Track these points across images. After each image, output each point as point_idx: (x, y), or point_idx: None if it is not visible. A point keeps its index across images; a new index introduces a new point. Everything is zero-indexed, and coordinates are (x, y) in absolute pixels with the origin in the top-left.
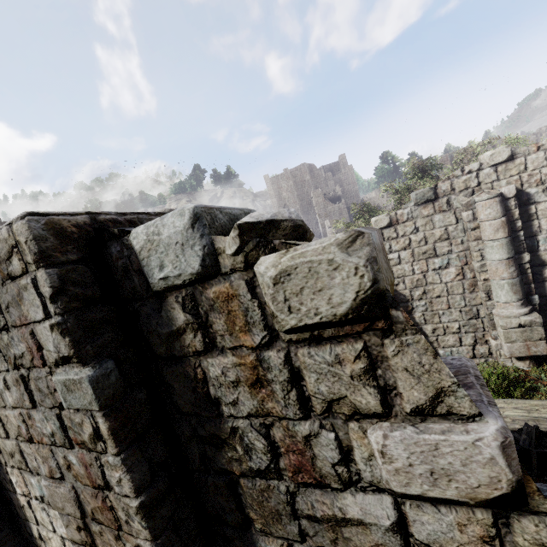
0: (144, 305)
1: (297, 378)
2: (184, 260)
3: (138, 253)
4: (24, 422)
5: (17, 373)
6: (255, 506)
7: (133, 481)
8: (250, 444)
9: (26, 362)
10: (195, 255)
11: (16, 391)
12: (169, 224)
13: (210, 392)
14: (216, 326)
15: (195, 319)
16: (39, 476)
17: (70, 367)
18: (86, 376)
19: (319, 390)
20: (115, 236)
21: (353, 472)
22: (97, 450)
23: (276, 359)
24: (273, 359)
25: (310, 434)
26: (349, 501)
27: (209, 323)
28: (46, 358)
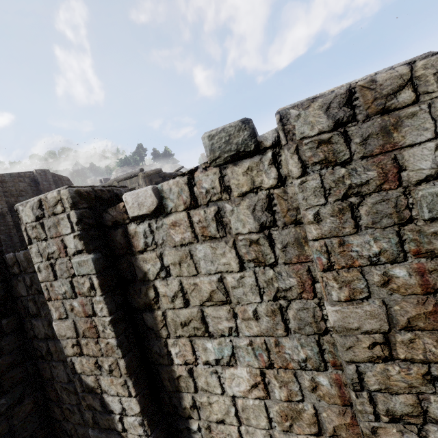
0: None
1: None
2: None
3: None
4: (328, 251)
5: (345, 202)
6: None
7: None
8: None
9: (368, 189)
10: None
11: (333, 221)
12: None
13: None
14: None
15: None
16: (224, 338)
17: None
18: None
19: None
20: None
21: None
22: None
23: None
24: None
25: None
26: None
27: None
28: (409, 178)
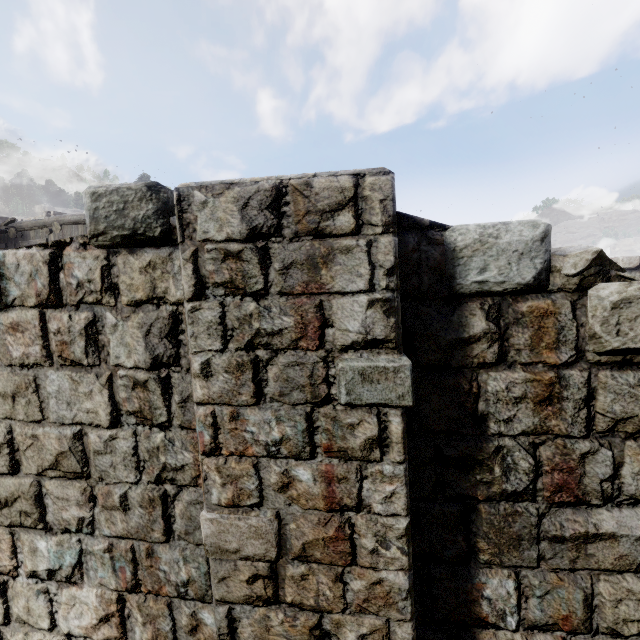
0: (430, 306)
1: (594, 397)
2: (516, 269)
3: (457, 250)
4: (215, 426)
5: (248, 354)
6: (492, 534)
7: (407, 497)
8: (513, 464)
9: (280, 342)
10: (532, 266)
11: (227, 379)
12: (515, 231)
13: (482, 408)
14: (520, 340)
15: (495, 329)
16: (69, 534)
17: (377, 353)
18: (409, 364)
19: (612, 409)
20: (422, 226)
21: (620, 486)
22: (369, 459)
23: (578, 378)
24: (575, 377)
25: (588, 451)
26: (606, 516)
27: (513, 336)
28: (333, 339)
